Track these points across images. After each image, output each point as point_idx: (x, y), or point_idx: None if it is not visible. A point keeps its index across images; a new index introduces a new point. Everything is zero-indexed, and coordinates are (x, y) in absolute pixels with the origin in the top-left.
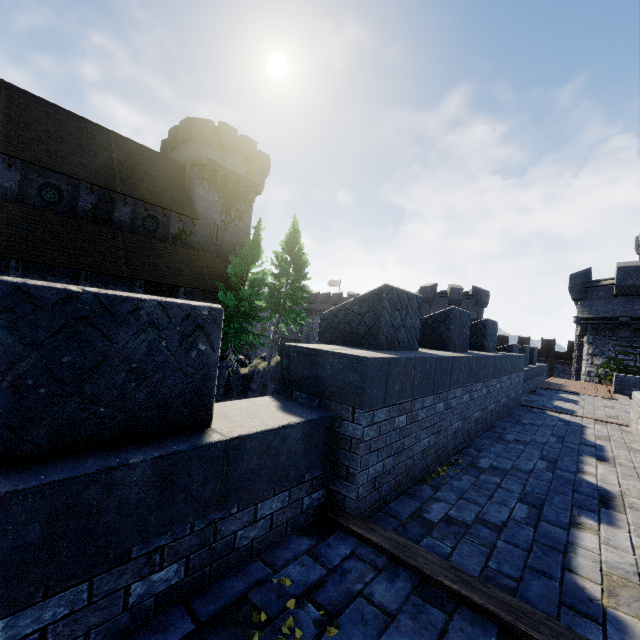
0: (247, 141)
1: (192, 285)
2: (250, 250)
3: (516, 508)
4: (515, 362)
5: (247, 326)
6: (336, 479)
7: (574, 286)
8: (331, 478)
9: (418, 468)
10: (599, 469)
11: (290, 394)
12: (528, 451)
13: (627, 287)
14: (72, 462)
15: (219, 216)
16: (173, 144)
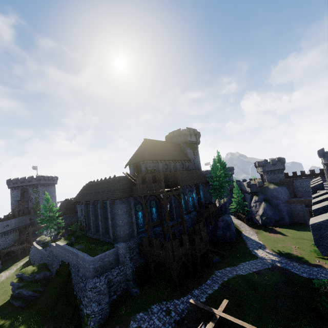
0: (195, 130)
1: (201, 182)
2: (216, 167)
3: None
4: None
5: (224, 190)
6: None
7: (319, 154)
8: None
9: None
10: None
11: None
12: None
13: None
14: None
15: (193, 156)
16: (172, 137)
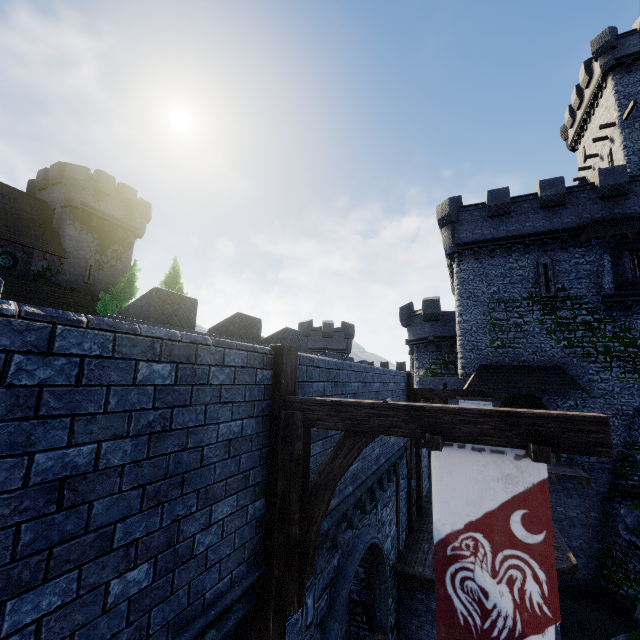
0: (126, 189)
1: None
2: (123, 288)
3: None
4: None
5: None
6: None
7: (402, 316)
8: None
9: None
10: None
11: None
12: None
13: (429, 315)
14: None
15: (93, 256)
16: (42, 185)
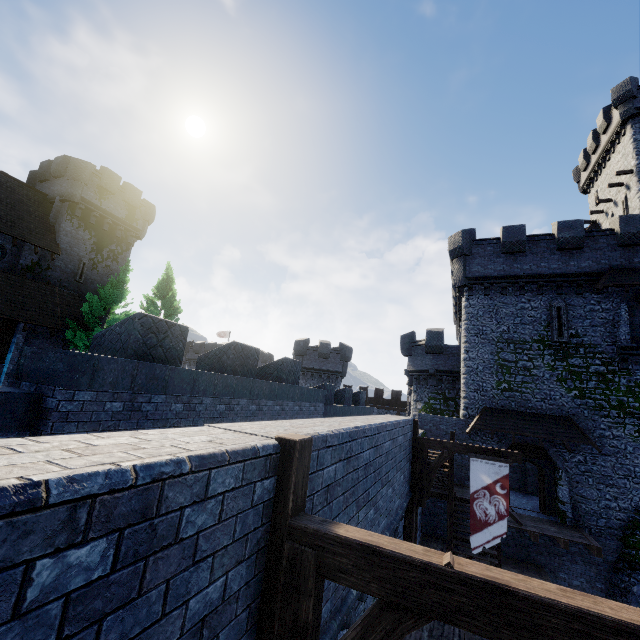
0: (131, 189)
1: (36, 321)
2: (114, 291)
3: None
4: (308, 393)
5: None
6: None
7: (403, 345)
8: None
9: None
10: None
11: (19, 385)
12: None
13: (432, 347)
14: None
15: (88, 254)
16: (44, 176)
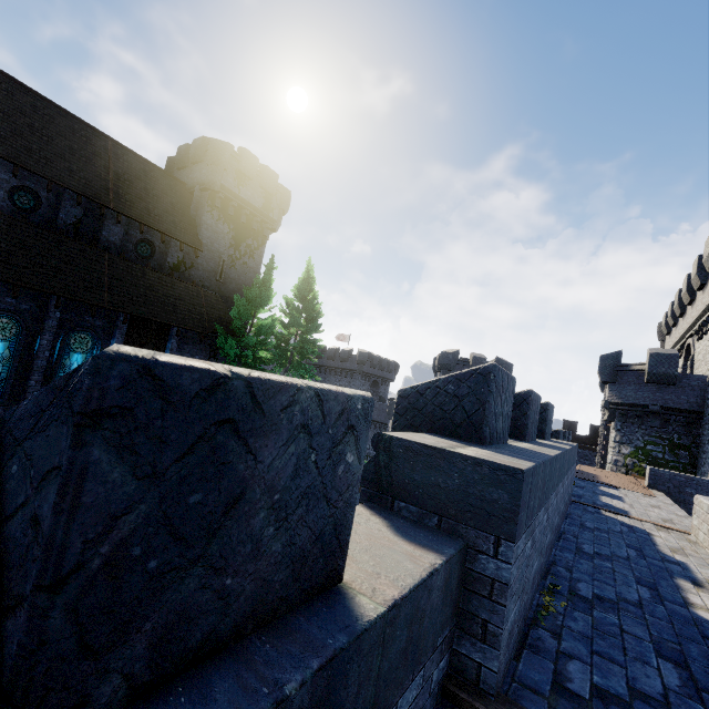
0: (268, 172)
1: (187, 326)
2: (261, 293)
3: (660, 667)
4: (574, 453)
5: None
6: (465, 637)
7: (604, 368)
8: (456, 634)
9: (528, 603)
10: (703, 599)
11: (390, 504)
12: (617, 570)
13: (659, 375)
14: (190, 705)
15: (227, 250)
16: (182, 163)
